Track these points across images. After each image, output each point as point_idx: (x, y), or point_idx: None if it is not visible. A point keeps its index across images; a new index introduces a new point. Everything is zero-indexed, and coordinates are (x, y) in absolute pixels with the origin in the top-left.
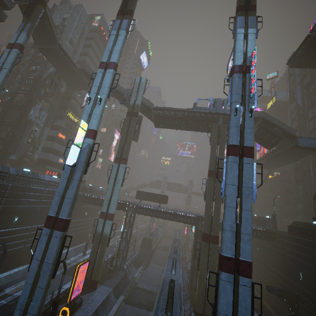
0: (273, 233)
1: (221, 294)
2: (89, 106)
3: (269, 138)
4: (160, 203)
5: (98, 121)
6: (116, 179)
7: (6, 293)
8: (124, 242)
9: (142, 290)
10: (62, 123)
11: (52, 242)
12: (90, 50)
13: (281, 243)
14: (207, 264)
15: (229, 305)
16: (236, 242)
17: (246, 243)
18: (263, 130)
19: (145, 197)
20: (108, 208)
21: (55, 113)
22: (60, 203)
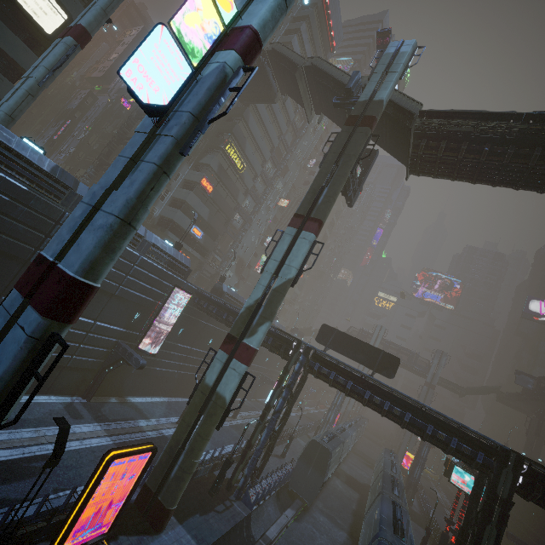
0: None
1: None
2: None
3: None
4: (374, 371)
5: (272, 11)
6: (282, 266)
7: None
8: (265, 432)
9: None
10: (214, 162)
11: (6, 340)
12: (295, 39)
13: None
14: None
15: None
16: None
17: None
18: None
19: (340, 344)
20: (246, 331)
21: (206, 143)
22: (84, 226)
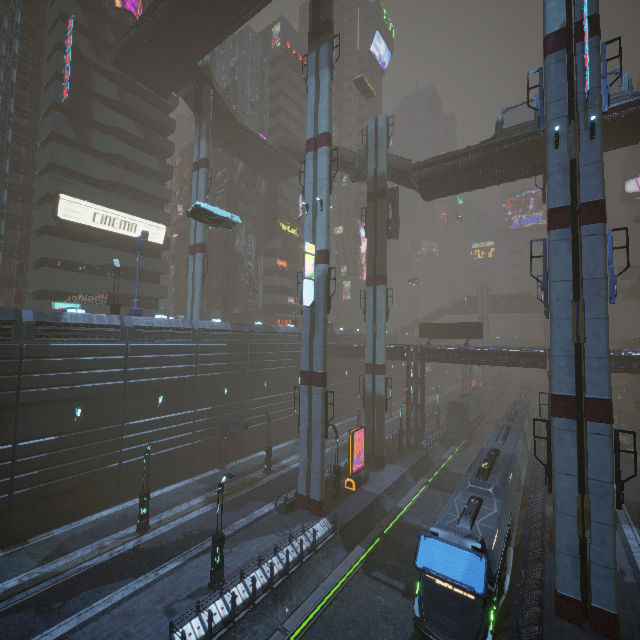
0: None
1: (556, 446)
2: (308, 217)
3: None
4: (468, 339)
5: (327, 236)
6: (375, 312)
7: (282, 464)
8: (414, 407)
9: (459, 475)
10: (277, 244)
11: (313, 399)
12: (281, 100)
13: None
14: None
15: (571, 461)
16: (579, 374)
17: (596, 371)
18: None
19: (437, 332)
20: (374, 357)
21: (263, 232)
22: (310, 354)
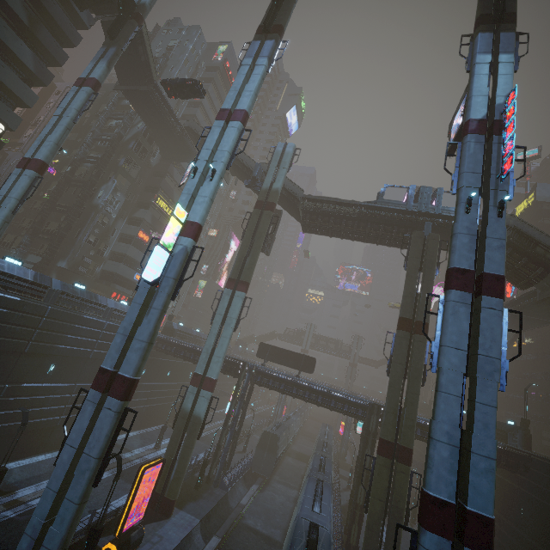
0: (524, 459)
1: None
2: (192, 182)
3: (526, 266)
4: (300, 371)
5: (206, 209)
6: (226, 318)
7: (17, 497)
8: (229, 434)
9: (254, 531)
10: (147, 215)
11: (101, 417)
12: (205, 99)
13: (543, 483)
14: (385, 504)
15: None
16: (458, 470)
17: (482, 475)
18: (514, 251)
19: (275, 356)
20: (207, 368)
21: (137, 198)
22: (124, 347)
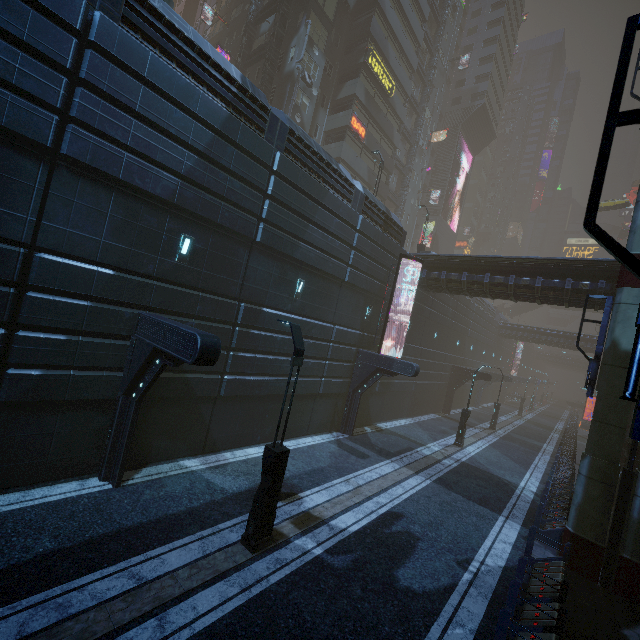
0: None
1: None
2: None
3: None
4: None
5: None
6: None
7: (307, 507)
8: None
9: None
10: (358, 88)
11: None
12: None
13: None
14: None
15: None
16: None
17: None
18: None
19: None
20: None
21: (337, 69)
22: None
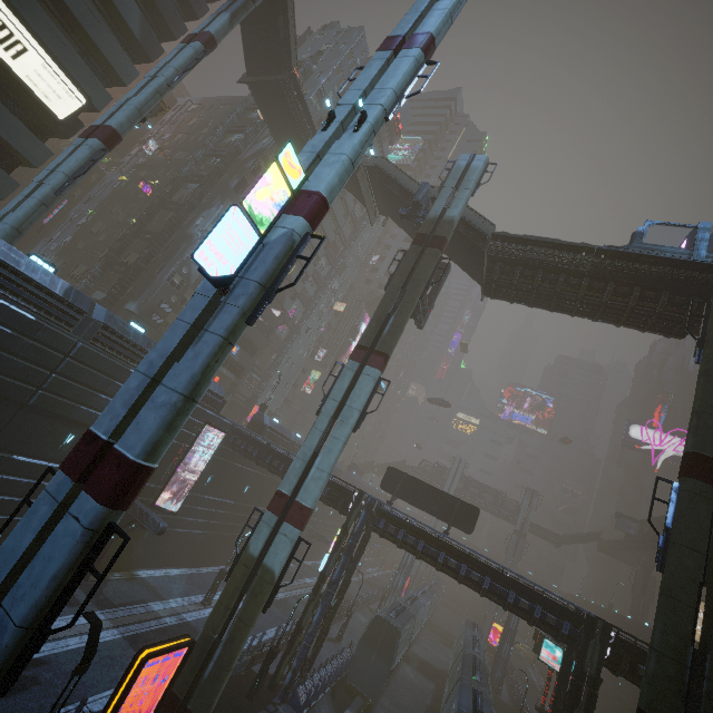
0: None
1: None
2: (322, 135)
3: None
4: (450, 525)
5: (340, 175)
6: (343, 407)
7: None
8: (319, 610)
9: None
10: None
11: (57, 533)
12: None
13: None
14: None
15: None
16: None
17: None
18: None
19: (409, 492)
20: (300, 487)
21: None
22: (140, 399)
